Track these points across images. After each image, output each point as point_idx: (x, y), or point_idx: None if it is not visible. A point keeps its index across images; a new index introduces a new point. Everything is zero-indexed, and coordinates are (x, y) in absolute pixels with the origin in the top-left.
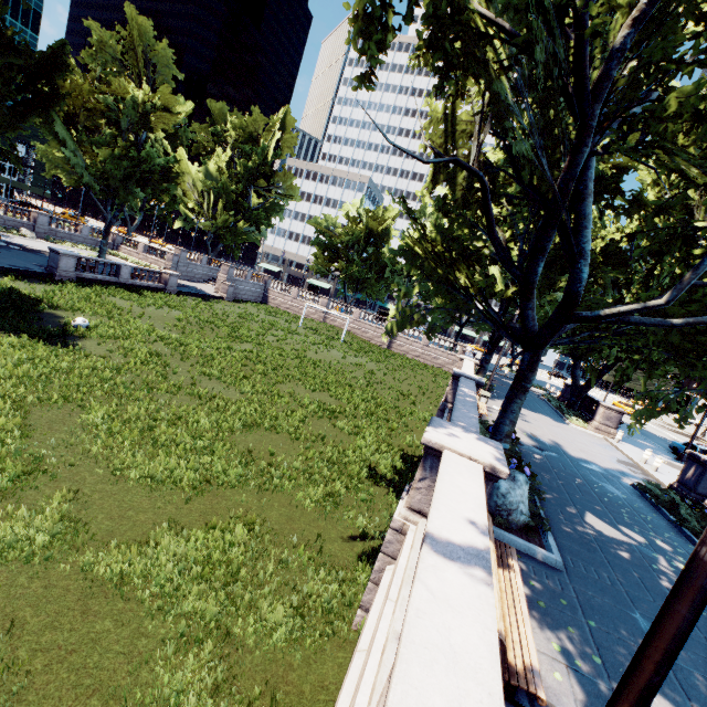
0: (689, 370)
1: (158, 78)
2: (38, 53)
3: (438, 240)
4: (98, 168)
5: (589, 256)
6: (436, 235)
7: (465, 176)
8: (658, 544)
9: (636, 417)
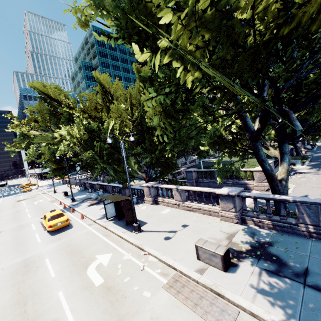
0: None
1: None
2: None
3: None
4: None
5: None
6: None
7: None
8: None
9: None
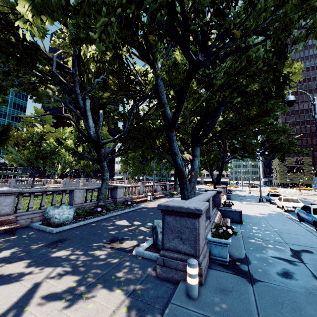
0: (134, 152)
1: (46, 124)
2: (1, 128)
3: (75, 139)
4: (25, 157)
5: (92, 127)
6: (75, 138)
7: (75, 118)
8: (147, 224)
9: (131, 175)
